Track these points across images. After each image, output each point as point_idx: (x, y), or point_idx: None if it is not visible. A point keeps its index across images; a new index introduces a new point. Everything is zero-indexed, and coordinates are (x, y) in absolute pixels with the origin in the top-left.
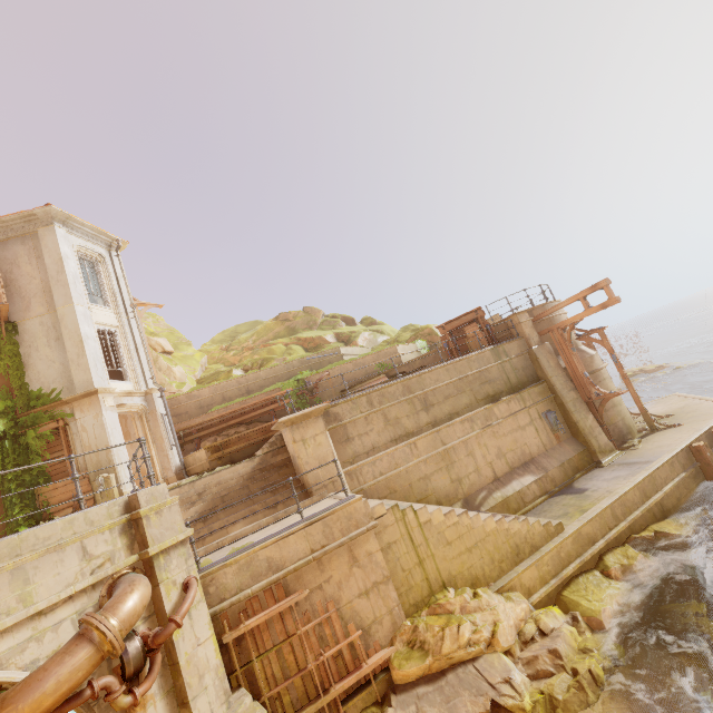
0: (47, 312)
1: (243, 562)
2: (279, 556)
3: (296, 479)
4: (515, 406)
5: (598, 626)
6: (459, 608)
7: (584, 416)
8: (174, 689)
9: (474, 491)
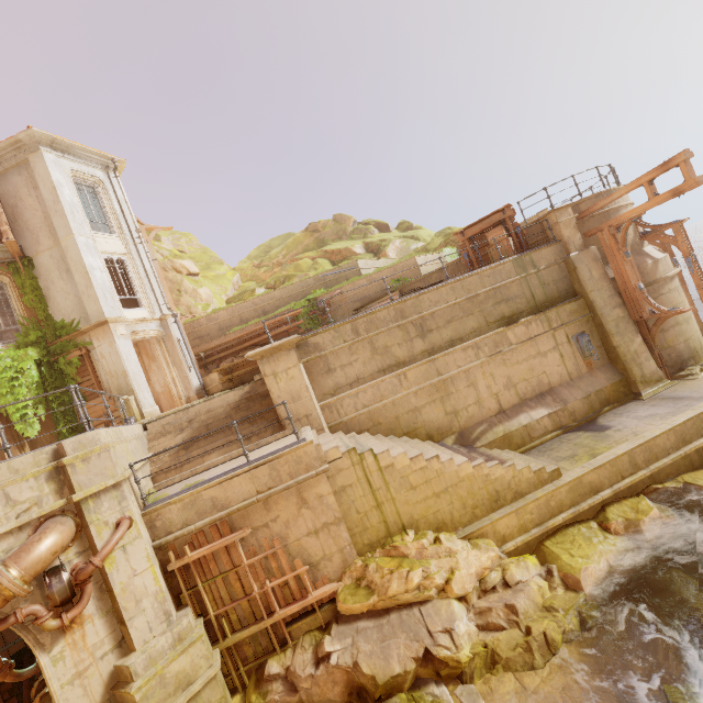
0: (54, 245)
1: (187, 500)
2: (223, 496)
3: (275, 411)
4: (536, 328)
5: (575, 584)
6: (415, 553)
7: (629, 338)
8: (114, 609)
9: (472, 424)
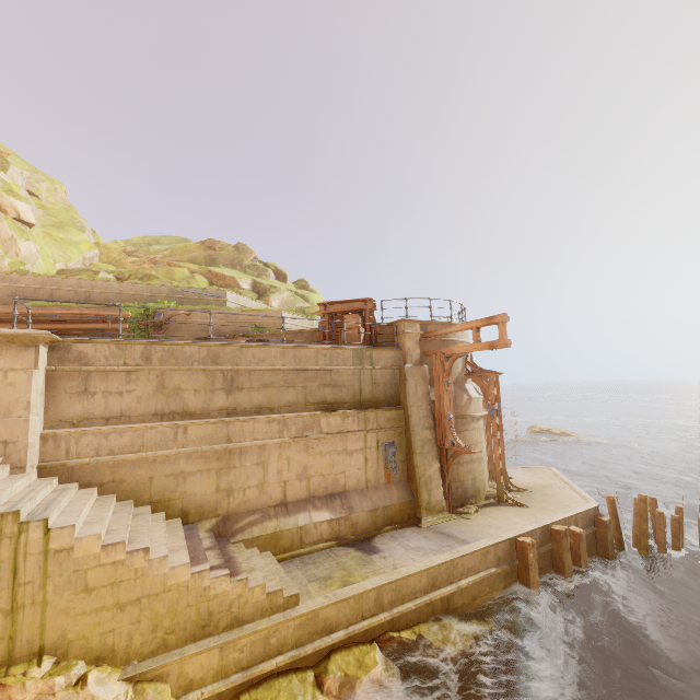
0: None
1: None
2: None
3: None
4: (352, 424)
5: None
6: None
7: (428, 462)
8: None
9: (244, 510)
